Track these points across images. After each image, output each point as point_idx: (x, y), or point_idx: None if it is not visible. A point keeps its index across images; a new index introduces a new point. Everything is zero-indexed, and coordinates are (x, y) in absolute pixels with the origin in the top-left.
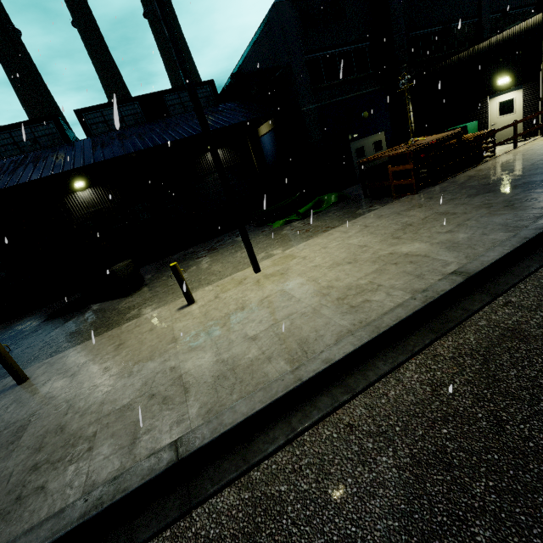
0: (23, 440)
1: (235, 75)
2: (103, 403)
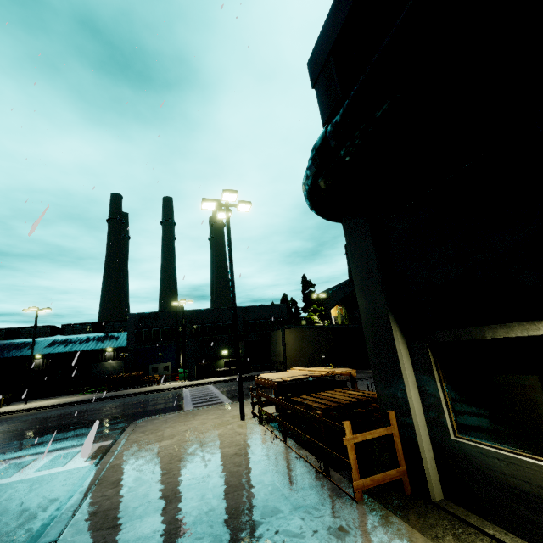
0: None
1: None
2: None
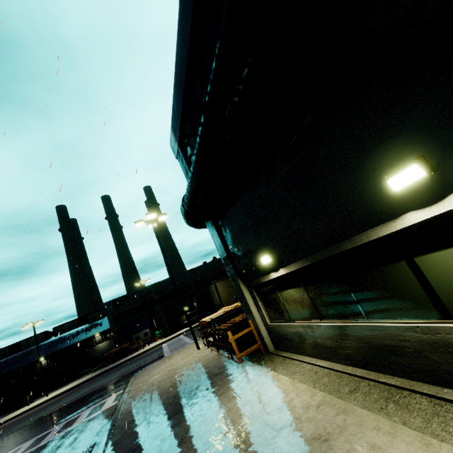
0: None
1: None
2: None
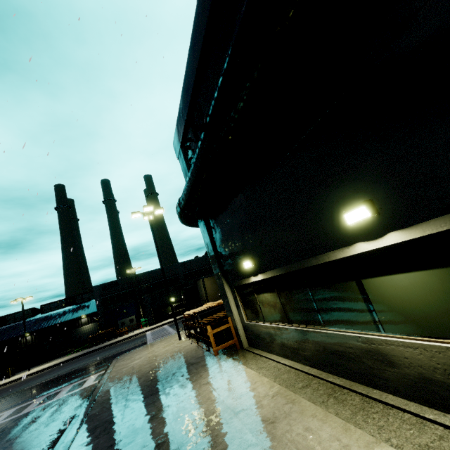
0: None
1: None
2: None
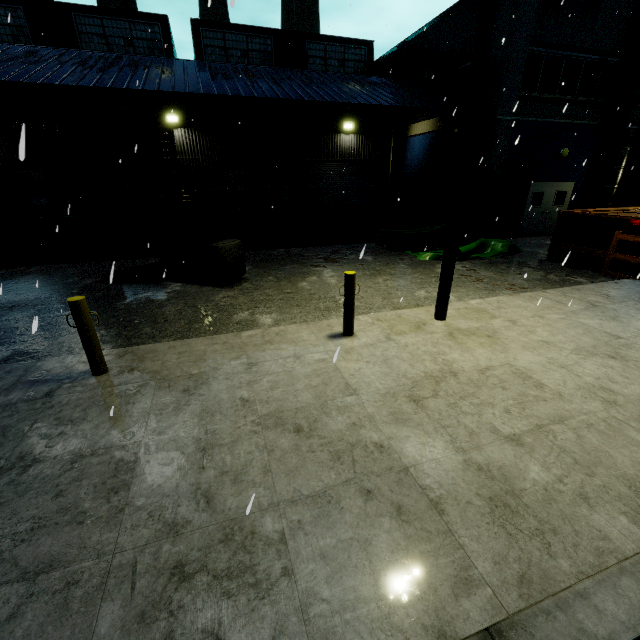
0: (135, 494)
1: (407, 44)
2: (271, 471)
